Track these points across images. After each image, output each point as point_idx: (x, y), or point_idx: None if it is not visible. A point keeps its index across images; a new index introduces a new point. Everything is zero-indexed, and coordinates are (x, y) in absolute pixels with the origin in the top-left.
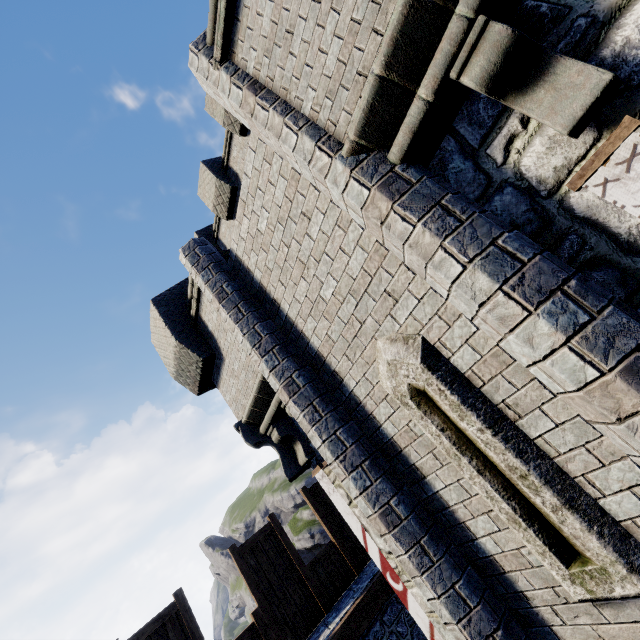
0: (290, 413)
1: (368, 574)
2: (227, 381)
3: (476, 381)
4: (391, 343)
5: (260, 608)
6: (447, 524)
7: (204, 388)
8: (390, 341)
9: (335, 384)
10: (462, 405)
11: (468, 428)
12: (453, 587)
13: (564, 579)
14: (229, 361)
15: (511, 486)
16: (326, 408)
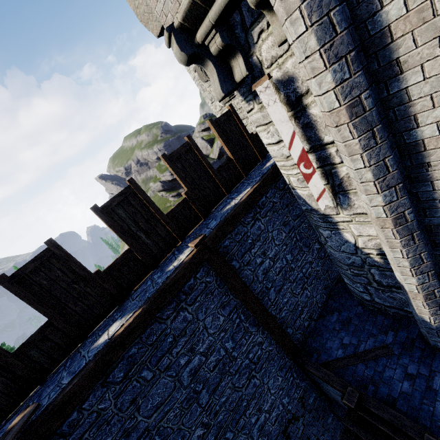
0: (252, 0)
1: (257, 175)
2: None
3: None
4: None
5: (188, 191)
6: (391, 119)
7: None
8: None
9: None
10: None
11: None
12: (384, 160)
13: None
14: None
15: None
16: None
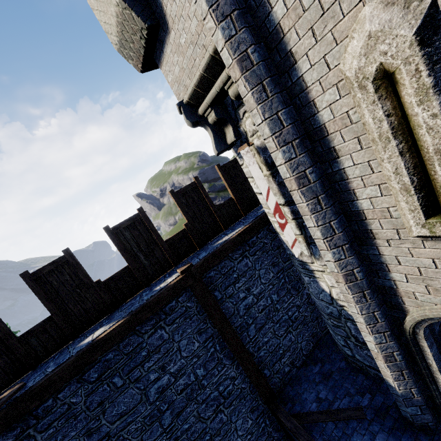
0: (232, 95)
1: (252, 216)
2: (171, 59)
3: None
4: (385, 8)
5: (188, 223)
6: (338, 190)
7: (146, 66)
8: (384, 5)
9: (285, 68)
10: (432, 88)
11: (421, 113)
12: (329, 223)
13: (417, 225)
14: (175, 33)
15: (421, 166)
16: (274, 89)
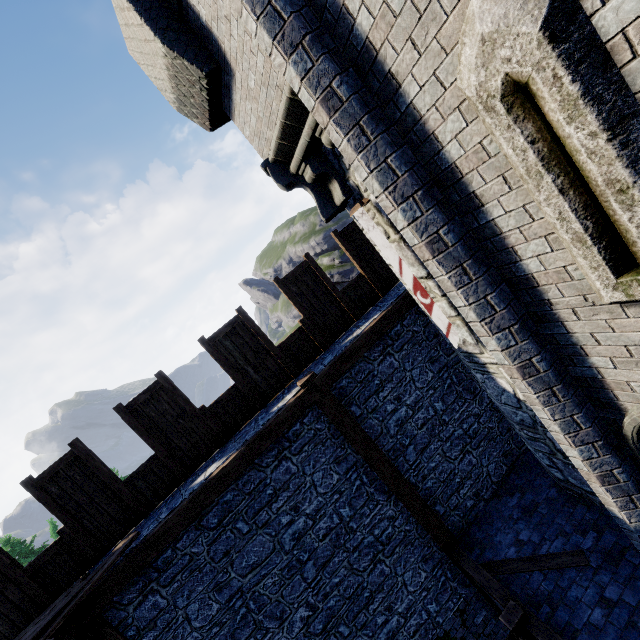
0: (327, 143)
1: (393, 296)
2: (243, 108)
3: (621, 55)
4: None
5: (305, 318)
6: (492, 250)
7: (216, 122)
8: None
9: (388, 95)
10: (581, 99)
11: (574, 134)
12: (485, 298)
13: (606, 287)
14: (241, 75)
15: (595, 205)
16: (376, 129)
